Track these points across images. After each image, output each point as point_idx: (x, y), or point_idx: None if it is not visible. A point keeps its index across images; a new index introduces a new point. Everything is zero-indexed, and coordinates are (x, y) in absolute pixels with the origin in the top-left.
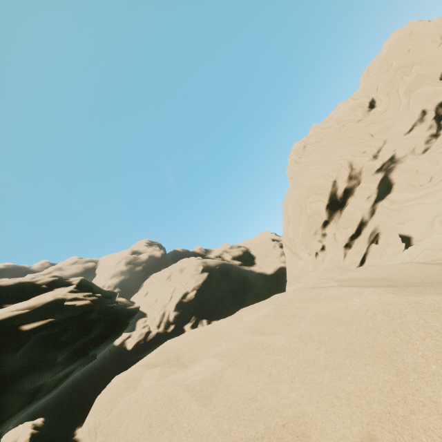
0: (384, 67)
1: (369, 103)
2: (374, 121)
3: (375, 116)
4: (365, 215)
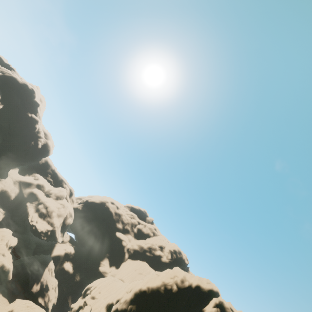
0: None
1: None
2: None
3: None
4: (74, 308)
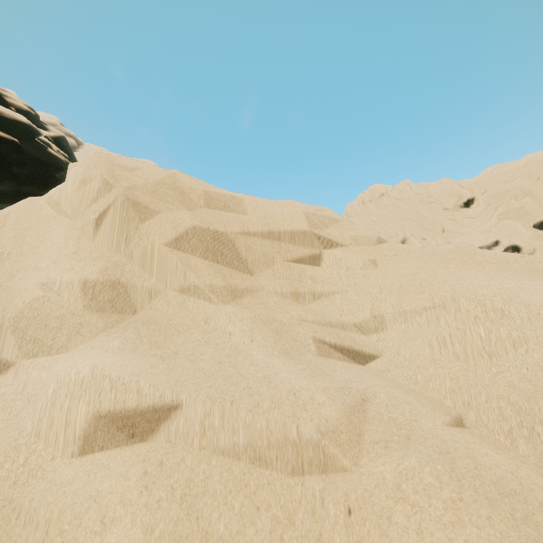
0: (508, 176)
1: (468, 200)
2: (457, 219)
3: (461, 216)
4: None
